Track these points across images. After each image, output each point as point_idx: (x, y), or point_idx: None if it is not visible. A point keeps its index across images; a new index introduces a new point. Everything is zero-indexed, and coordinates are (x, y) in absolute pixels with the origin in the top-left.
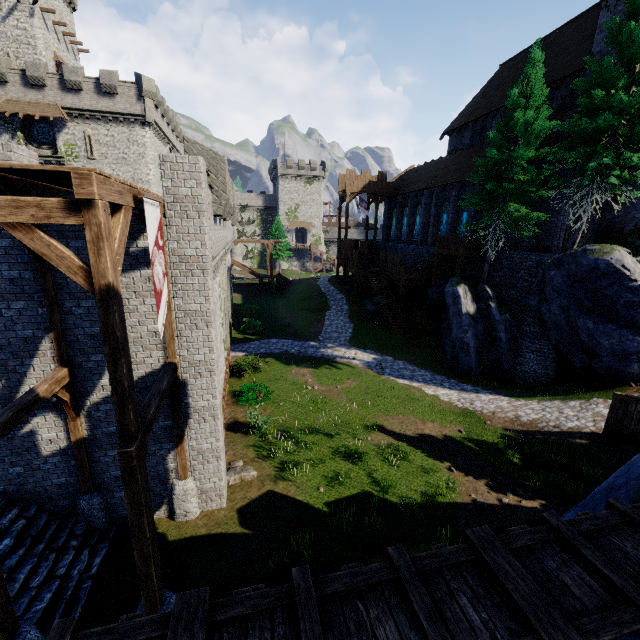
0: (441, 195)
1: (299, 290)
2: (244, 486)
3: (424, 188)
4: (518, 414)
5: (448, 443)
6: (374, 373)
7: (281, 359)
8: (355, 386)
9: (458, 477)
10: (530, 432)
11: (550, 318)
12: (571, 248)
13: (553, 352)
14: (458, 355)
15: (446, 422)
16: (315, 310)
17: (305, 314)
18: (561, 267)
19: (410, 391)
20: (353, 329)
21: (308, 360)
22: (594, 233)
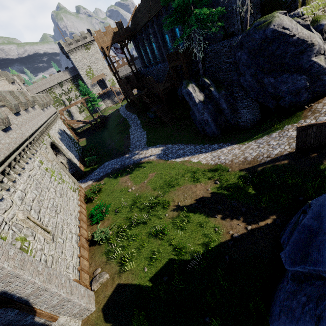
0: (158, 22)
1: (112, 121)
2: (103, 288)
3: (147, 22)
4: (245, 156)
5: (211, 195)
6: (163, 161)
7: (112, 176)
8: (154, 176)
9: (220, 221)
10: (254, 167)
11: (247, 85)
12: (246, 28)
13: (256, 103)
14: (204, 128)
15: (207, 179)
16: (123, 131)
17: (119, 137)
18: (243, 47)
19: (184, 165)
20: (146, 134)
21: (126, 169)
22: (259, 6)
